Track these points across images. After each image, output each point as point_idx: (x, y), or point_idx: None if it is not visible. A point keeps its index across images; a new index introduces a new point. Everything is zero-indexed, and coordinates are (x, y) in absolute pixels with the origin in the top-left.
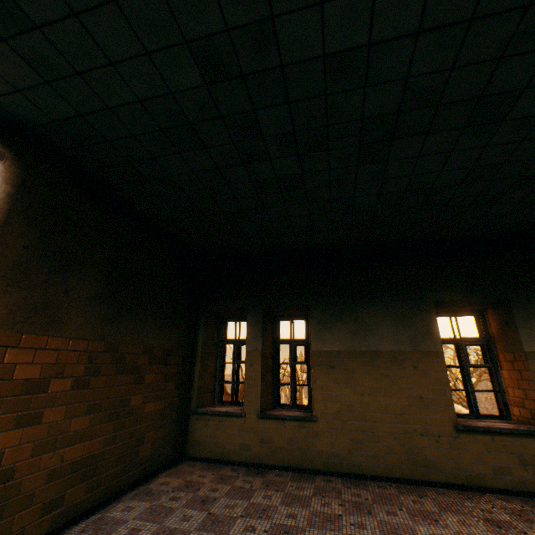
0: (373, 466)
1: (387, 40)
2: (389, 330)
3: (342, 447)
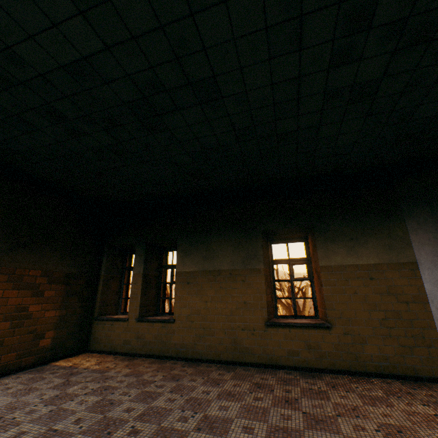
0: (208, 352)
1: (93, 54)
2: (229, 254)
3: (189, 340)
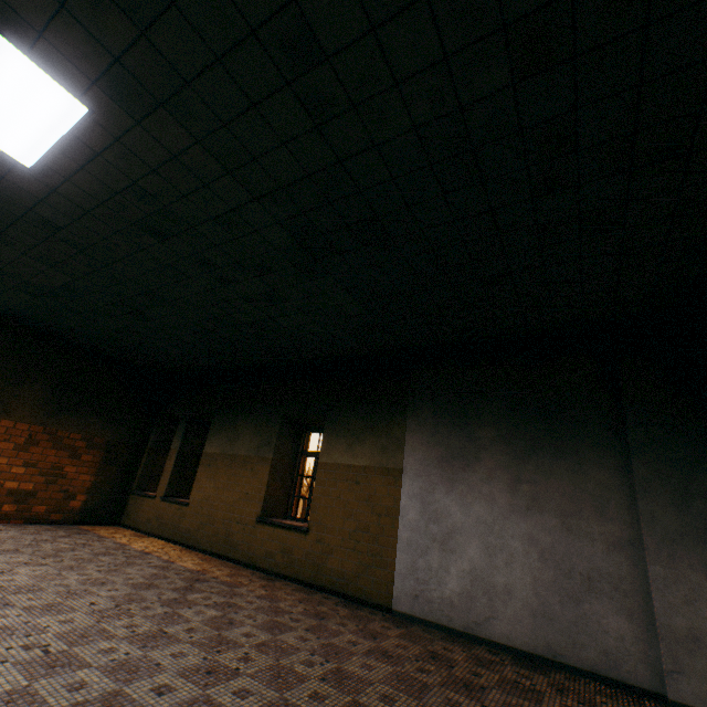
0: (206, 542)
1: (71, 282)
2: (249, 438)
3: (195, 526)
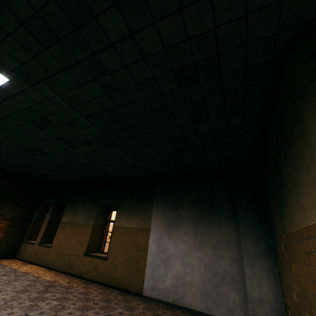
0: (58, 265)
1: None
2: (83, 214)
3: (54, 258)
